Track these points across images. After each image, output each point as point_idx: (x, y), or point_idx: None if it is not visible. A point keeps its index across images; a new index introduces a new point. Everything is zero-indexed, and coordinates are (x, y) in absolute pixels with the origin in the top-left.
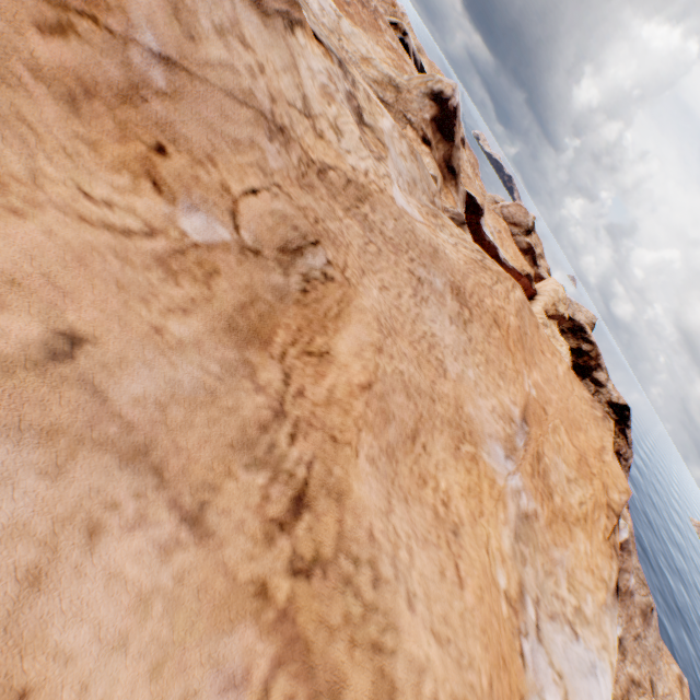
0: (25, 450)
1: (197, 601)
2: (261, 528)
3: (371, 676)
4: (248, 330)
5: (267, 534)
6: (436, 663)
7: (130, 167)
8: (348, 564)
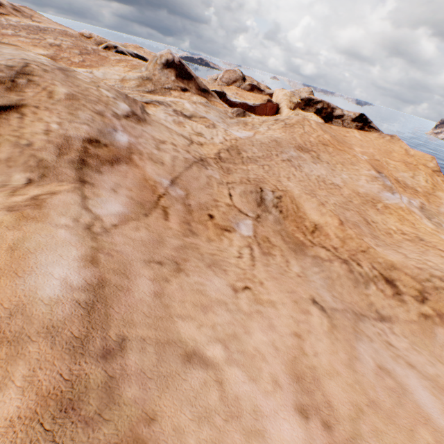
0: (363, 339)
1: (416, 337)
2: (395, 301)
3: None
4: (295, 246)
5: (399, 300)
6: None
7: (218, 234)
8: (428, 284)
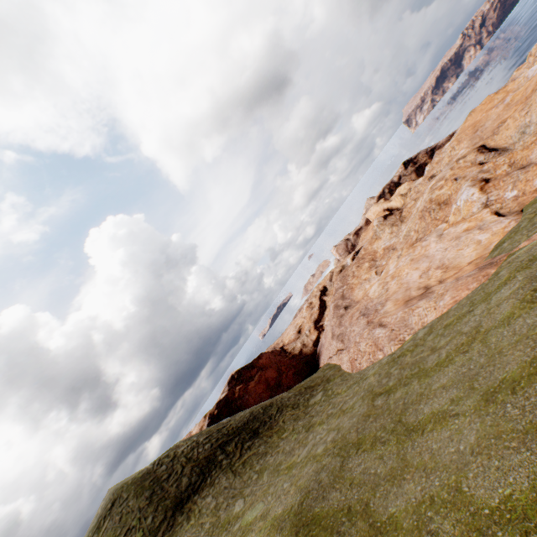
0: None
1: None
2: None
3: None
4: None
5: None
6: None
7: None
8: None
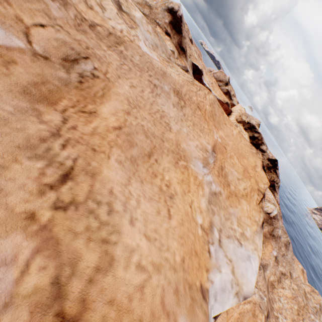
0: None
1: None
2: (37, 188)
3: (99, 254)
4: (40, 96)
5: (40, 191)
6: (144, 248)
7: None
8: (93, 204)
